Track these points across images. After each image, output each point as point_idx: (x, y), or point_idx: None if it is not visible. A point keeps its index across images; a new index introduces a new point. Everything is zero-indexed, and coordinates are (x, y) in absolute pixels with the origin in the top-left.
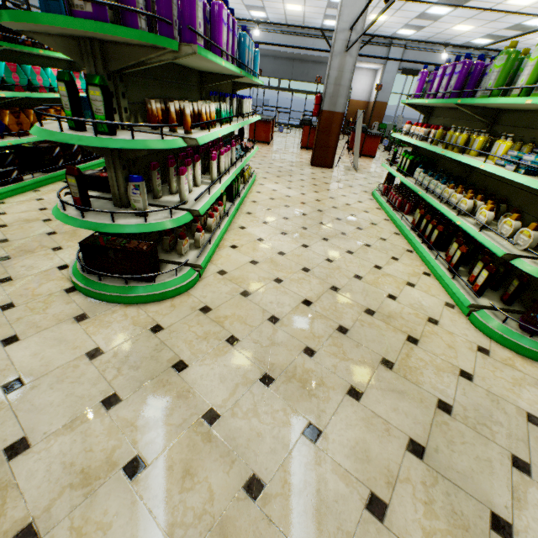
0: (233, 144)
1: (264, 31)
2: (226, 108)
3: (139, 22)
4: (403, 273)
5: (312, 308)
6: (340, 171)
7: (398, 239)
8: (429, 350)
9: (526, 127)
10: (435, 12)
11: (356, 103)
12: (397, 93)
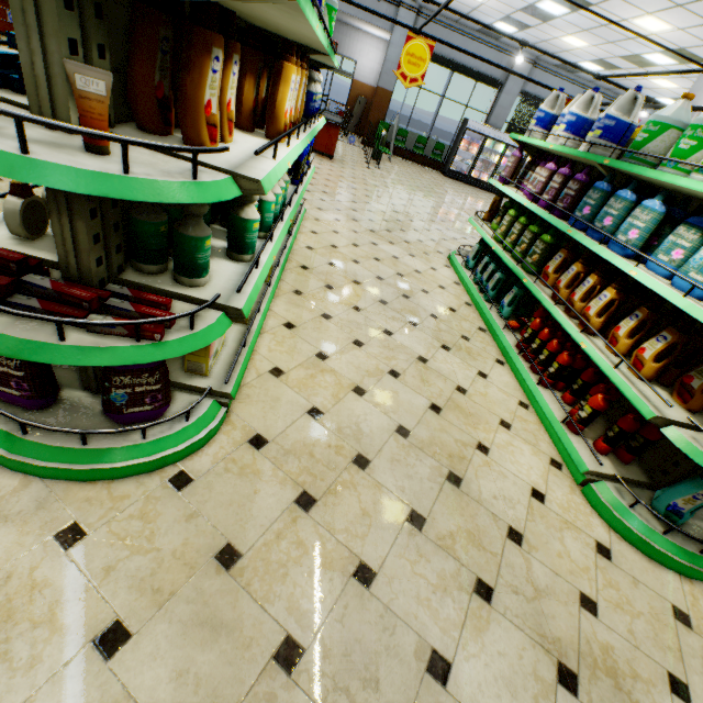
0: None
1: None
2: None
3: None
4: None
5: None
6: None
7: None
8: None
9: None
10: None
11: (361, 87)
12: None
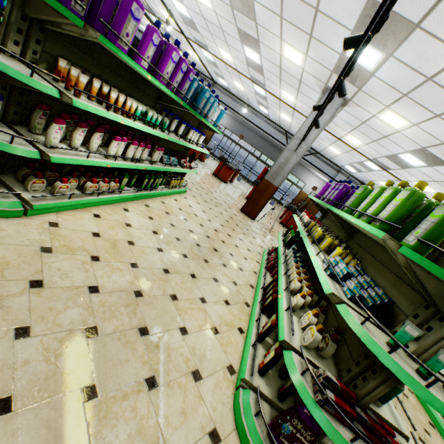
0: (159, 148)
1: (264, 121)
2: (158, 118)
3: (73, 1)
4: (220, 318)
5: (91, 296)
6: (258, 225)
7: (248, 291)
8: (156, 404)
9: (365, 249)
10: (370, 165)
11: (304, 194)
12: None
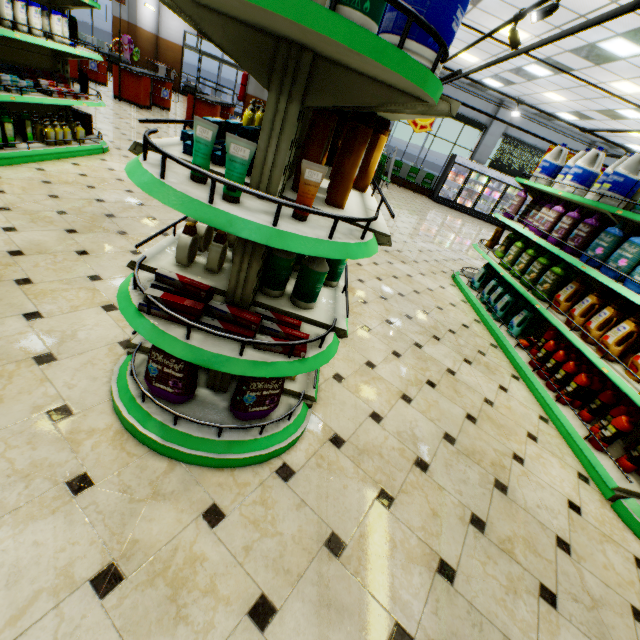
0: None
1: None
2: None
3: None
4: None
5: None
6: None
7: None
8: None
9: None
10: None
11: None
12: (403, 122)
